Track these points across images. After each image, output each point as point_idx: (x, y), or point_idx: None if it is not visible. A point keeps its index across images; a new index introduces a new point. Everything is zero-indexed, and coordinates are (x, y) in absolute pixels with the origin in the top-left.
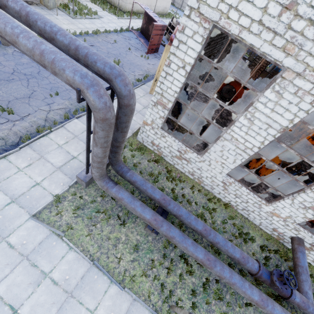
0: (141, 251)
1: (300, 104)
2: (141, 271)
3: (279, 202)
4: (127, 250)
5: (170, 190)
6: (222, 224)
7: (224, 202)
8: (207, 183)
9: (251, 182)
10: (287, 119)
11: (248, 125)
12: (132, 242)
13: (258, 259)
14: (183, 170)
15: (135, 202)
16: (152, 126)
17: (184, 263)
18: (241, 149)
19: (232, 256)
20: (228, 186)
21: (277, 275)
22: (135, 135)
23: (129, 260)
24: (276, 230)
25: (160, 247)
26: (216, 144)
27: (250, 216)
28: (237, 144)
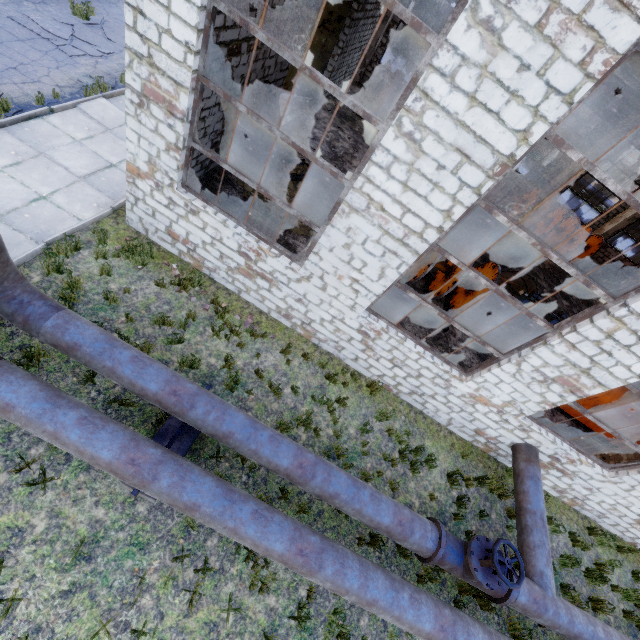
0: (103, 556)
1: (550, 69)
2: (98, 617)
3: (489, 372)
4: (52, 563)
5: (221, 362)
6: (361, 435)
7: (369, 379)
8: (325, 335)
9: (434, 327)
10: (512, 129)
11: (410, 159)
12: (73, 533)
13: (443, 506)
14: (263, 306)
15: (60, 413)
16: (156, 181)
17: (246, 561)
18: (395, 238)
19: (372, 524)
20: (375, 340)
21: (481, 554)
22: (123, 214)
23: (56, 593)
24: (482, 433)
25: (173, 527)
26: (330, 226)
27: (429, 407)
28: (384, 224)
